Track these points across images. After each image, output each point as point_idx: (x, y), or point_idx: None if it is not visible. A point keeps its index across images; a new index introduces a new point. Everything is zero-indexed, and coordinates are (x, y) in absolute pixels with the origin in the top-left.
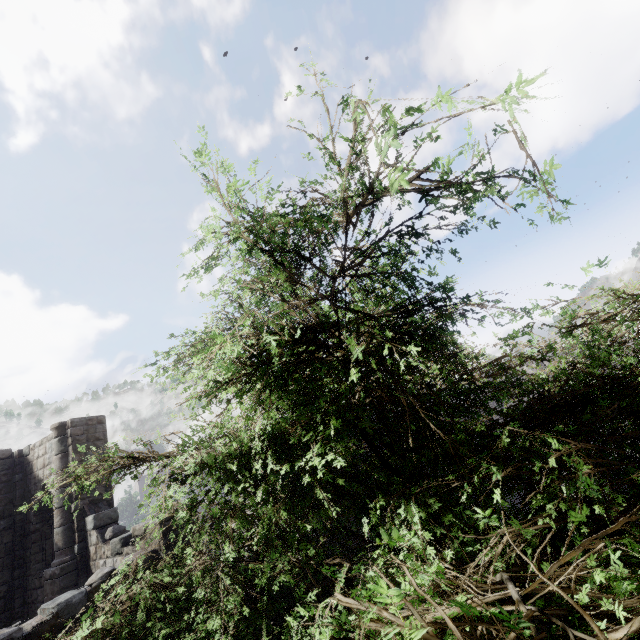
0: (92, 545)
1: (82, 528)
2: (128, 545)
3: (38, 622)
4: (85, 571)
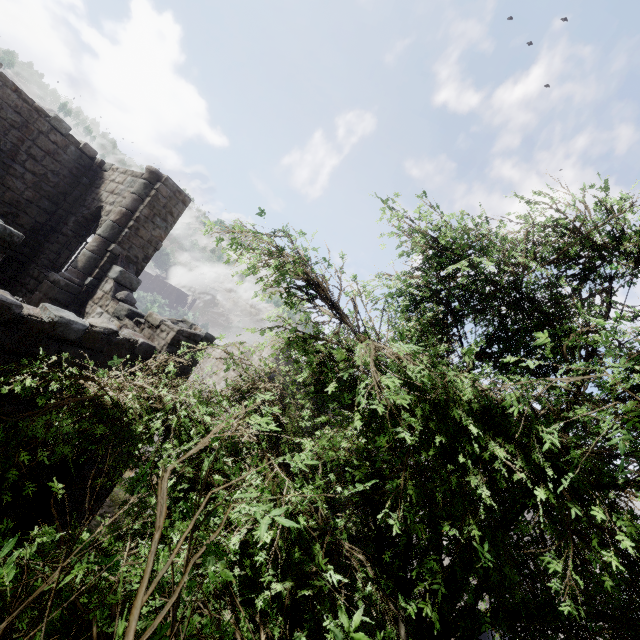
0: (102, 290)
1: (105, 269)
2: (131, 319)
3: (35, 314)
4: (80, 303)
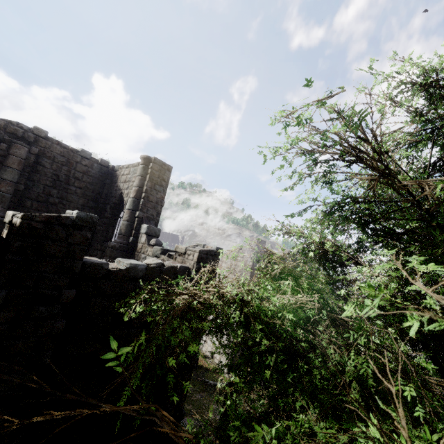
0: (140, 243)
1: (137, 229)
2: (164, 255)
3: (115, 267)
4: (130, 255)
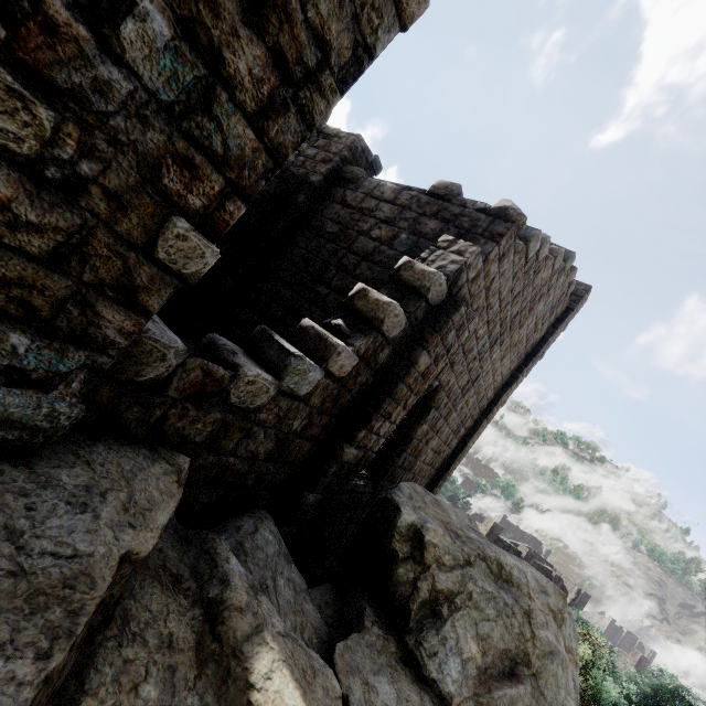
0: None
1: None
2: None
3: None
4: None
